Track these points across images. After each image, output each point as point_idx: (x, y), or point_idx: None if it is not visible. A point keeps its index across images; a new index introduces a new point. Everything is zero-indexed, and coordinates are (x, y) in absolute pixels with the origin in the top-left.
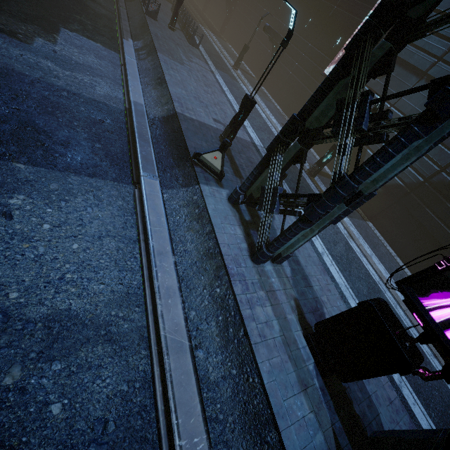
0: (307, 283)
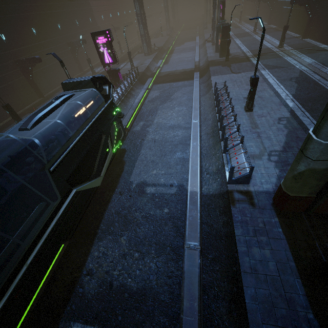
0: None
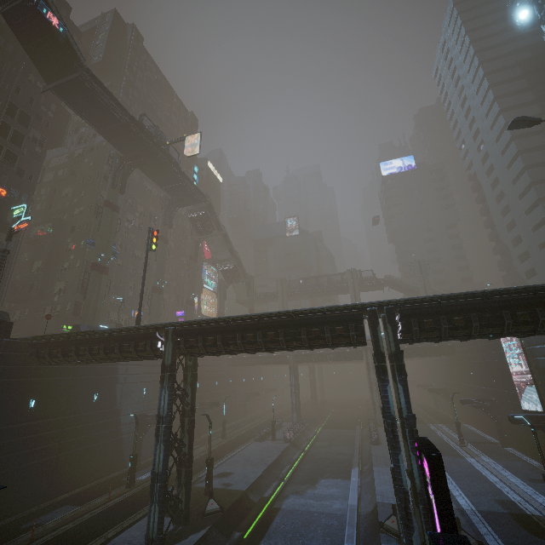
0: None
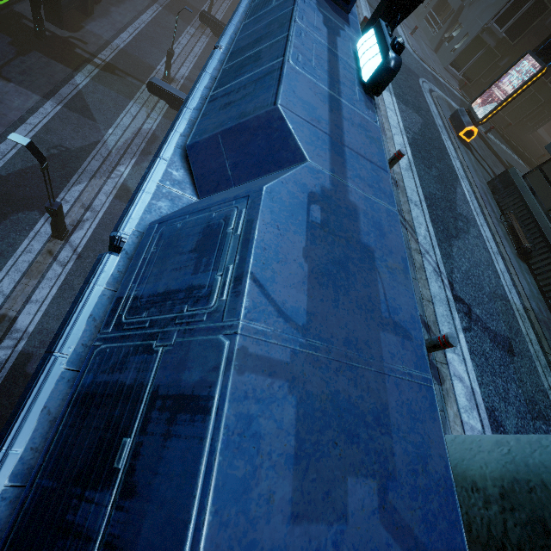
0: (119, 2)
